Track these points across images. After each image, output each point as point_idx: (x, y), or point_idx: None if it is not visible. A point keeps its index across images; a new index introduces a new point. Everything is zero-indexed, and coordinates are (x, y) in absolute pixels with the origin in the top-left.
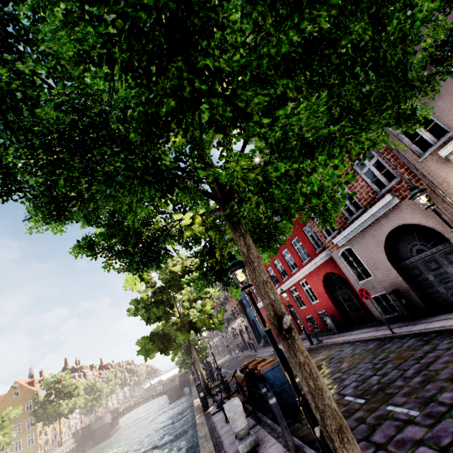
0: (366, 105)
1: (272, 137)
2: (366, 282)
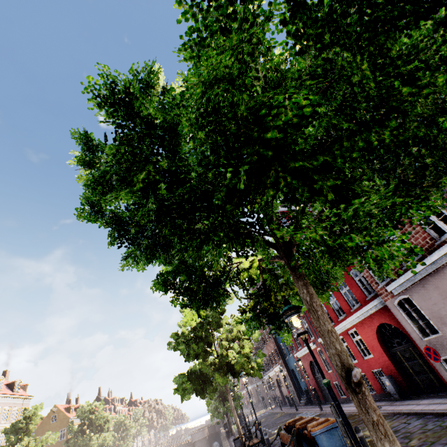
0: (422, 177)
1: (345, 213)
2: (432, 340)
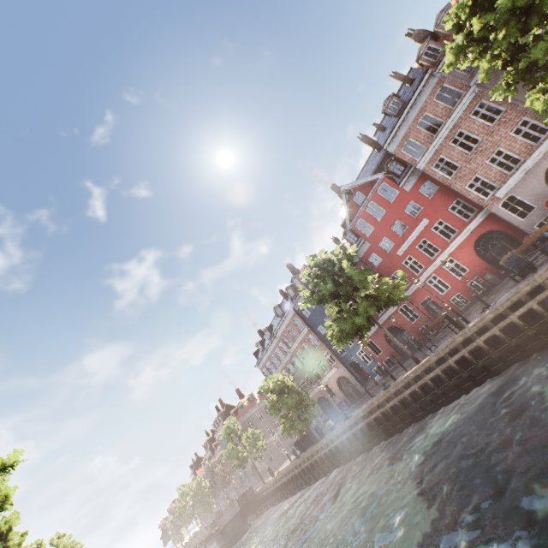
0: None
1: None
2: (530, 216)
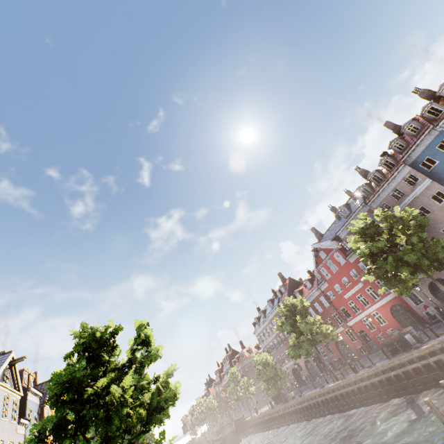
0: None
1: None
2: (420, 305)
